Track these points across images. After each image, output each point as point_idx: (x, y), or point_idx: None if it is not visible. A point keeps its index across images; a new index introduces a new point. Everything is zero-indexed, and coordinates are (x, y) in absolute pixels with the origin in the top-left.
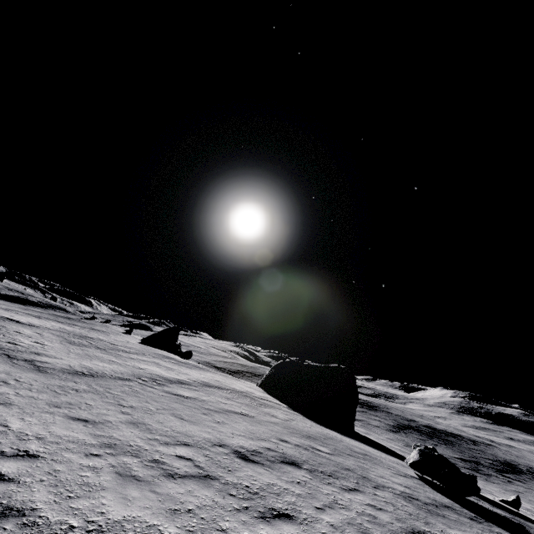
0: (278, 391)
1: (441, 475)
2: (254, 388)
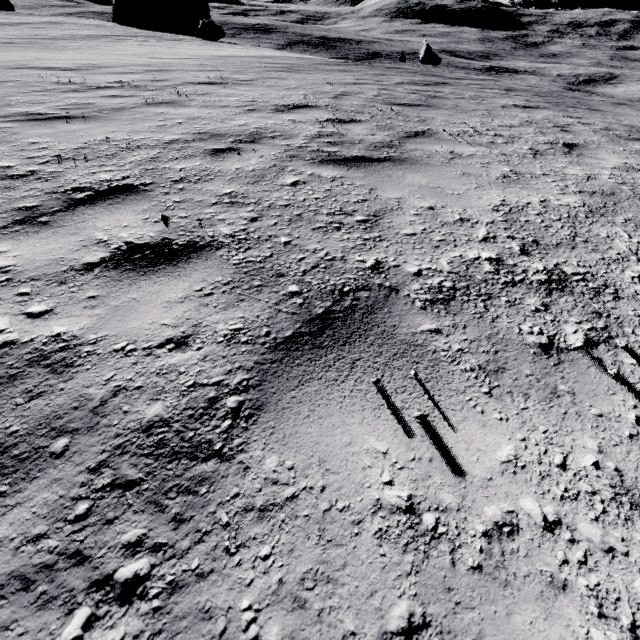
0: (132, 22)
1: (207, 31)
2: (106, 23)
